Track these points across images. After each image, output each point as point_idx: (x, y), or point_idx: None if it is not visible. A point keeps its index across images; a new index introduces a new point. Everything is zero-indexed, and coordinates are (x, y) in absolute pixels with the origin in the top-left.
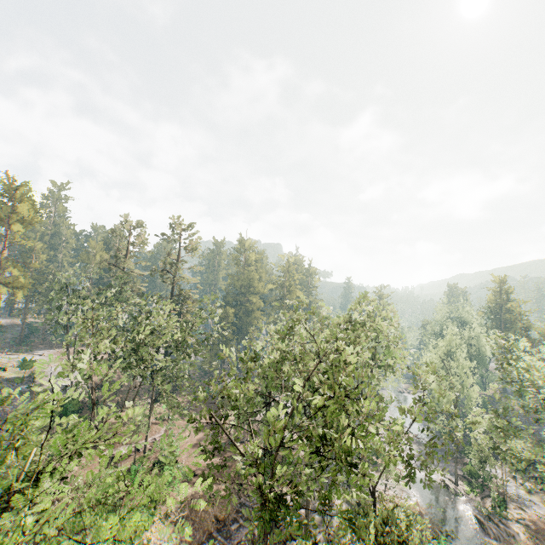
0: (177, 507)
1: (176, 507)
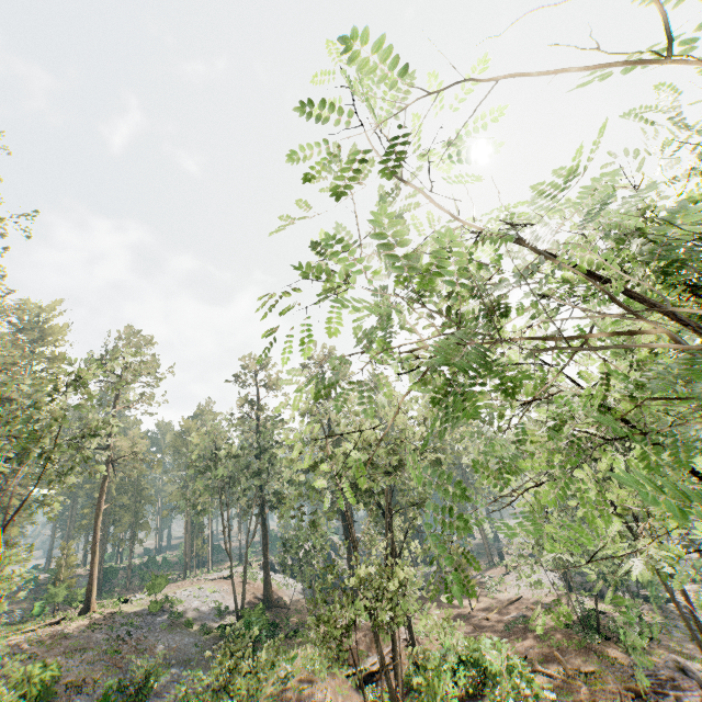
0: (549, 701)
1: (545, 701)
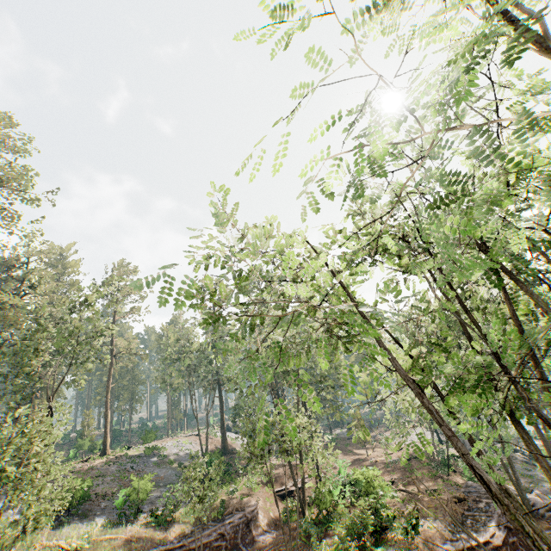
0: (402, 506)
1: (400, 506)
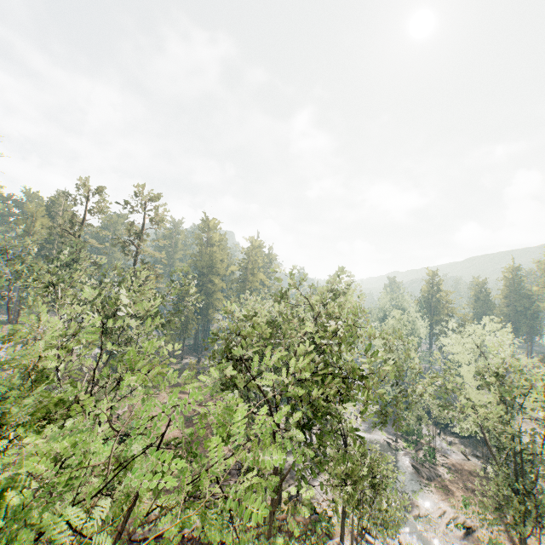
0: None
1: None
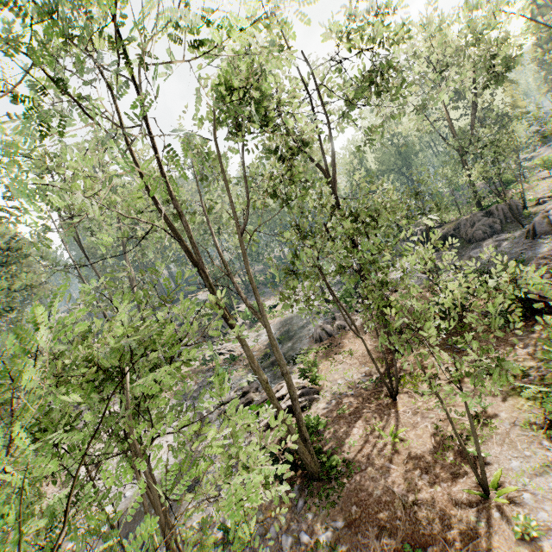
0: None
1: None
